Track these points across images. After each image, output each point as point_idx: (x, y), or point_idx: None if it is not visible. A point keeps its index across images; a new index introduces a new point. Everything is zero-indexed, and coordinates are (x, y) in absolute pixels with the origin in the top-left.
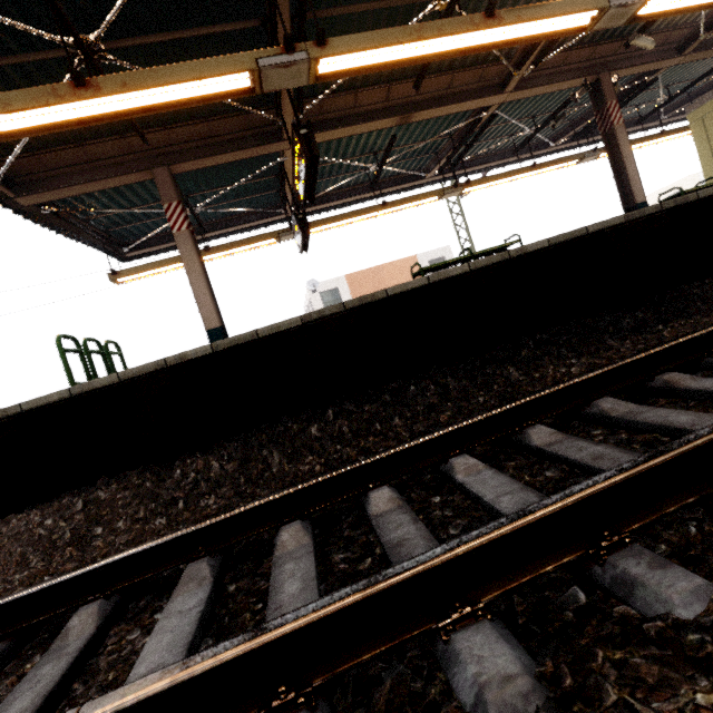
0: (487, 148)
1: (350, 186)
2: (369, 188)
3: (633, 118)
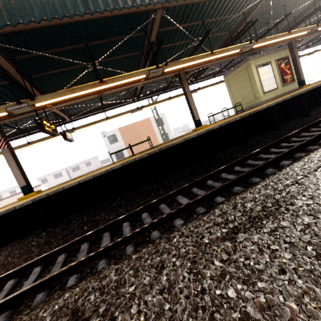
0: (155, 87)
1: (98, 106)
2: (103, 109)
3: (215, 71)
